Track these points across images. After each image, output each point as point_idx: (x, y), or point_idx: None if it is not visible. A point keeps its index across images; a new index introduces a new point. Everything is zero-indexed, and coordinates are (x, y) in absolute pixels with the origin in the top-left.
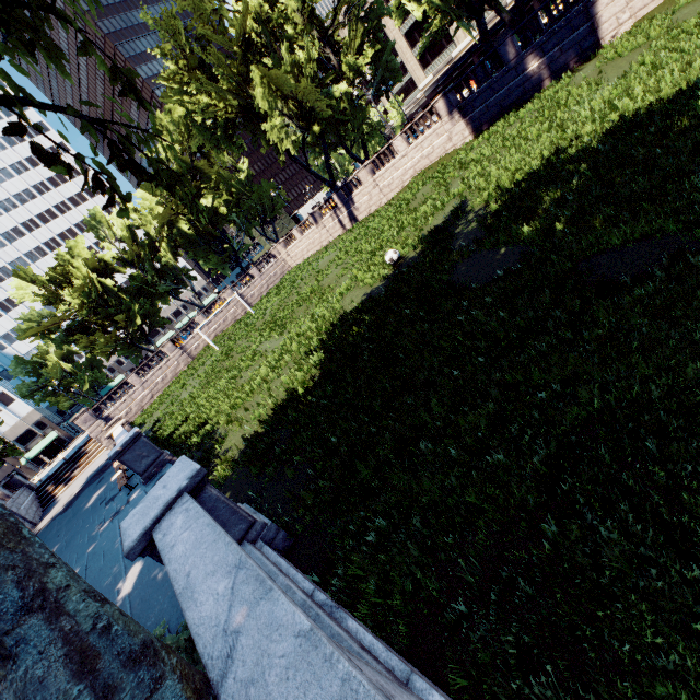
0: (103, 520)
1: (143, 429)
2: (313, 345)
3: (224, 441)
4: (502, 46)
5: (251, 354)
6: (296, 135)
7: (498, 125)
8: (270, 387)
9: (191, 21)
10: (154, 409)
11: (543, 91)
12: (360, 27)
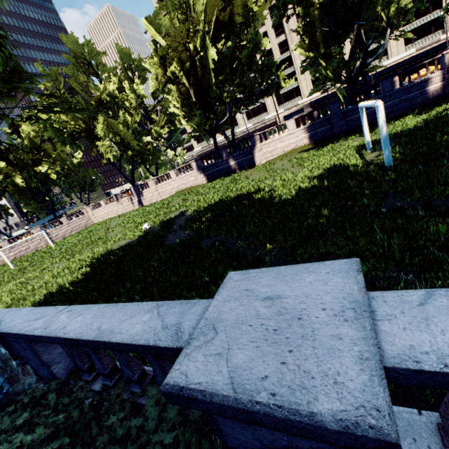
0: None
1: None
2: (86, 264)
3: None
4: (221, 151)
5: (41, 269)
6: (117, 152)
7: (216, 180)
8: (48, 287)
9: (70, 79)
10: None
11: (235, 173)
12: (166, 117)
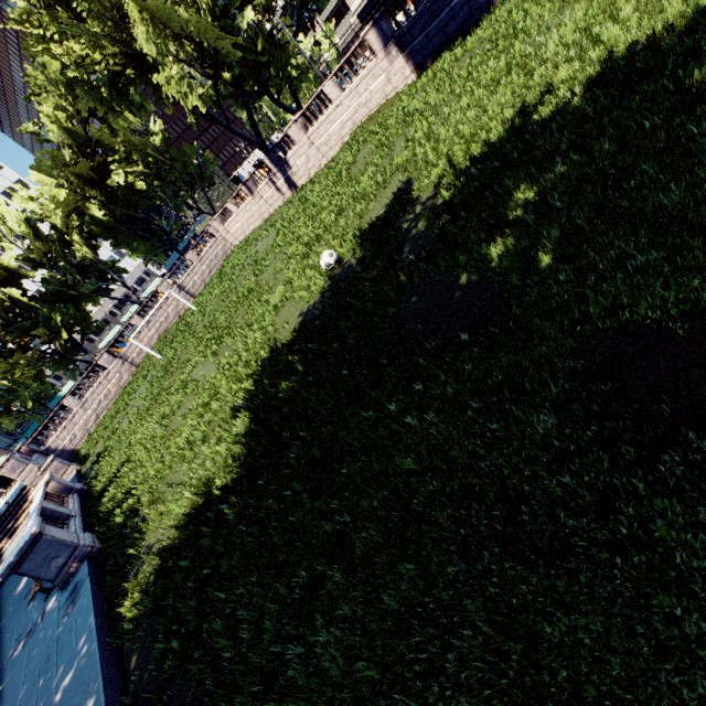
0: (19, 636)
1: (87, 465)
2: (240, 396)
3: (144, 537)
4: None
5: (183, 384)
6: (205, 87)
7: (443, 59)
8: (196, 454)
9: None
10: (98, 436)
11: (492, 10)
12: None
